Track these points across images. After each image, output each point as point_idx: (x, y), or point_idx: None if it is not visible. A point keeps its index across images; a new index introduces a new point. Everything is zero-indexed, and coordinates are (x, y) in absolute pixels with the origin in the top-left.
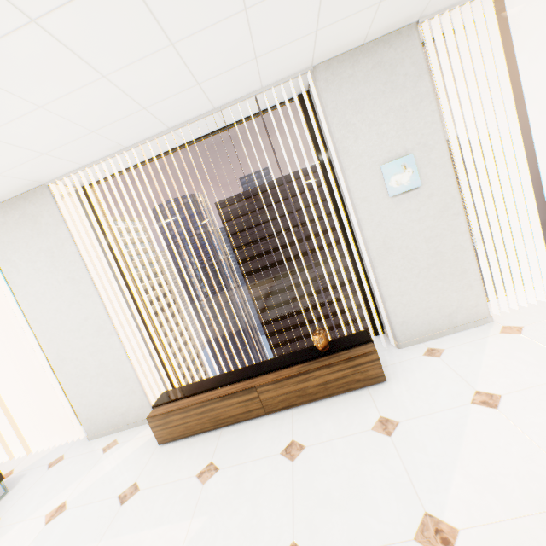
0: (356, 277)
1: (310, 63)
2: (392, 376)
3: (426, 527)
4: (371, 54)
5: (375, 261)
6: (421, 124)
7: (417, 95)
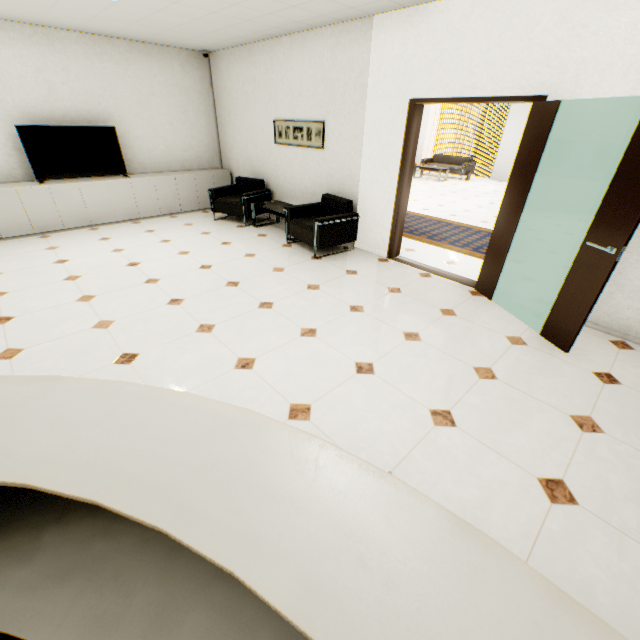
0: None
1: None
2: None
3: None
4: None
5: None
6: None
7: None
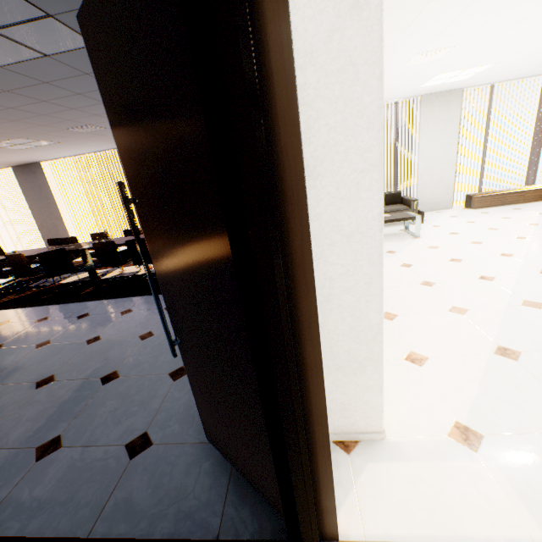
0: None
1: None
2: None
3: None
4: None
5: None
6: None
7: None
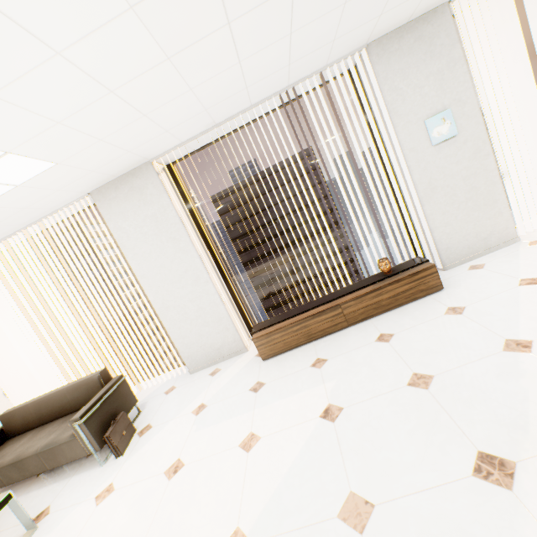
0: (400, 220)
1: (365, 42)
2: (447, 286)
3: (509, 345)
4: (413, 30)
5: (423, 200)
6: (455, 84)
7: (451, 60)
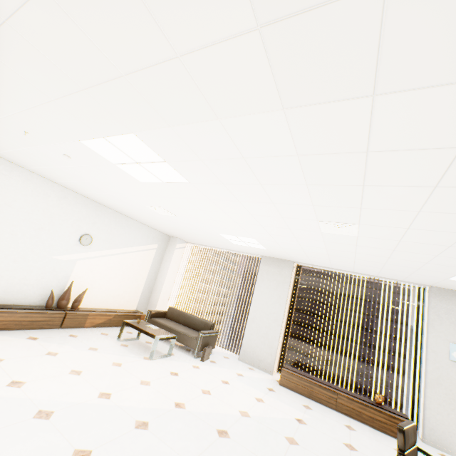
0: (411, 387)
1: (429, 285)
2: None
3: None
4: None
5: (427, 384)
6: None
7: None
